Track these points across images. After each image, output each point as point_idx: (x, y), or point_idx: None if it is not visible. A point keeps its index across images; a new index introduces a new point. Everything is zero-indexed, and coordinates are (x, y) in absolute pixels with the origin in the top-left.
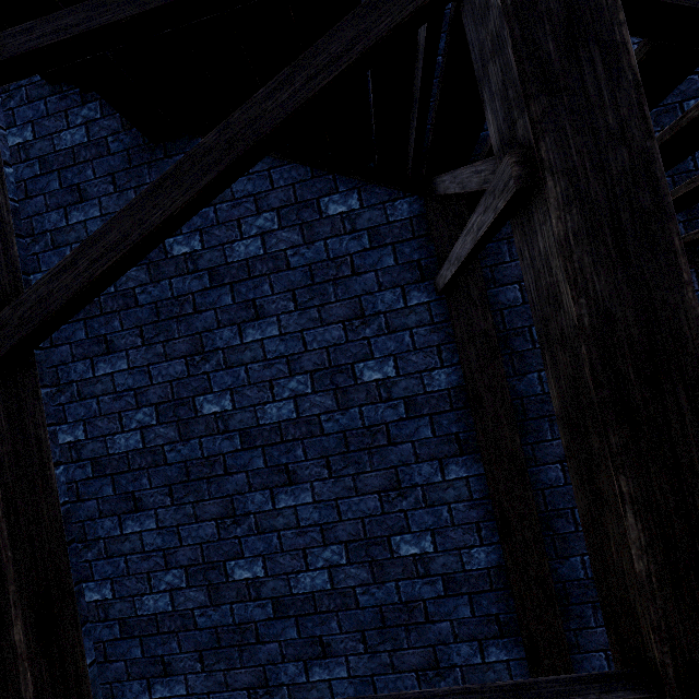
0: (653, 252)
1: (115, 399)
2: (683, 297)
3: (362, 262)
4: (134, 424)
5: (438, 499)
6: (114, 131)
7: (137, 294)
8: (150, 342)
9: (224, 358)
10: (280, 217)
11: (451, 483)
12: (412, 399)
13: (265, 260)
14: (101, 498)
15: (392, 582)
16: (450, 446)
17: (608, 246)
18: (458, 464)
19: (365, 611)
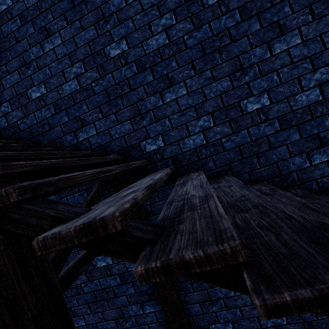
0: None
1: None
2: None
3: None
4: None
5: (142, 322)
6: None
7: None
8: None
9: None
10: None
11: (147, 314)
12: (122, 274)
13: None
14: None
15: None
16: (144, 296)
17: None
18: (149, 305)
19: None
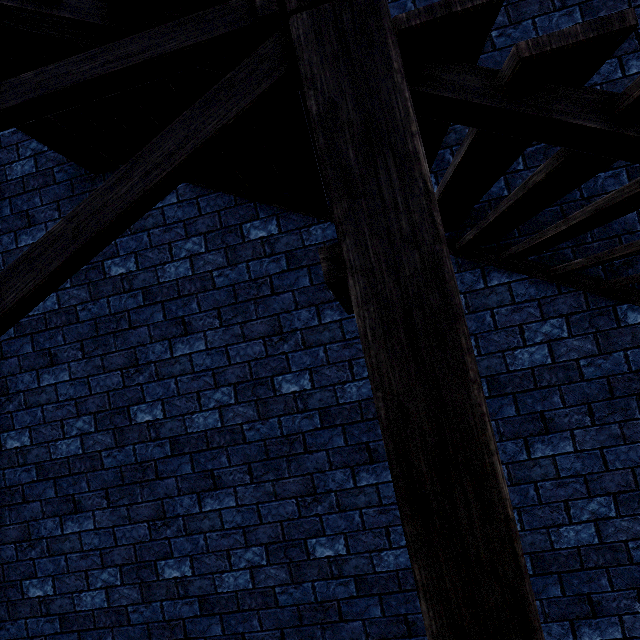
0: (443, 350)
1: (57, 407)
2: (469, 394)
3: (280, 283)
4: (75, 431)
5: (350, 504)
6: (59, 163)
7: (78, 311)
8: (89, 355)
9: (156, 371)
10: (206, 241)
11: (362, 489)
12: (326, 410)
13: (194, 280)
14: (44, 500)
15: (309, 583)
16: (361, 454)
17: (402, 343)
18: (368, 472)
19: (284, 609)
